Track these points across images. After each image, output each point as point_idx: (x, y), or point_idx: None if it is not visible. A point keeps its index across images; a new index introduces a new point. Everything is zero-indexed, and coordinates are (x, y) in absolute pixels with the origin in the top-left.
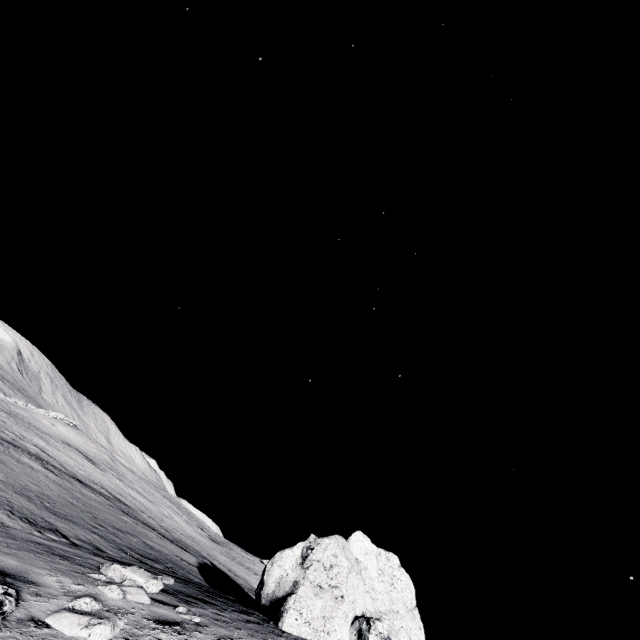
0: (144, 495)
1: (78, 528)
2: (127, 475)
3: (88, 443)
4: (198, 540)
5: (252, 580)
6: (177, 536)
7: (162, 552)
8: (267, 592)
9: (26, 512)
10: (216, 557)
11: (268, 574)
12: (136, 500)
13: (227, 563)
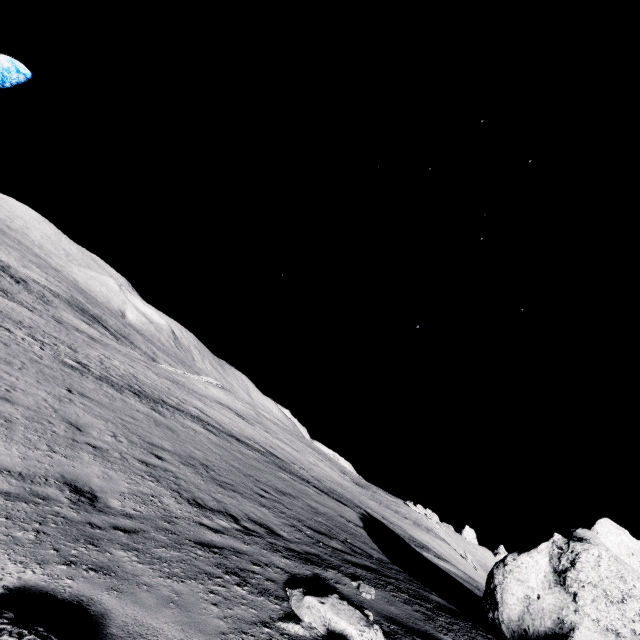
0: (289, 445)
1: (245, 502)
2: (272, 427)
3: (235, 401)
4: (345, 486)
5: (406, 526)
6: (328, 485)
7: (327, 514)
8: (507, 616)
9: (193, 489)
10: (366, 503)
11: (501, 589)
12: (285, 451)
13: (377, 509)
